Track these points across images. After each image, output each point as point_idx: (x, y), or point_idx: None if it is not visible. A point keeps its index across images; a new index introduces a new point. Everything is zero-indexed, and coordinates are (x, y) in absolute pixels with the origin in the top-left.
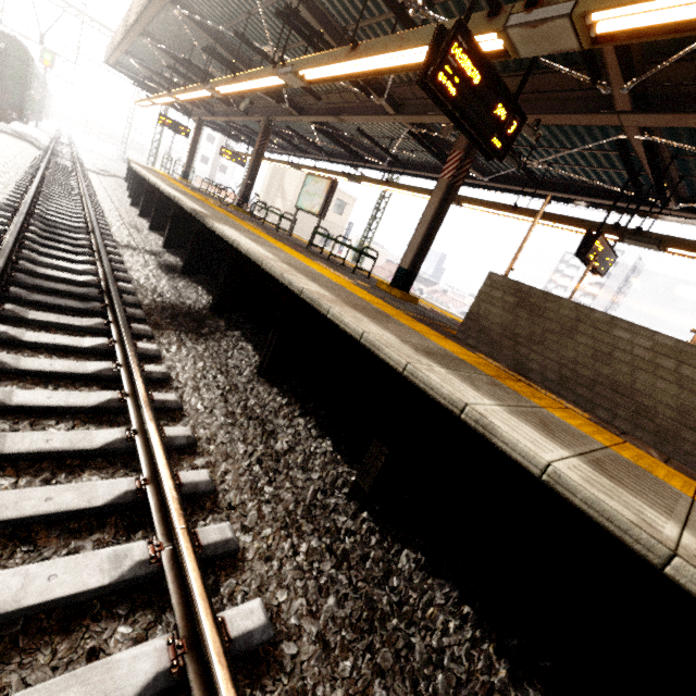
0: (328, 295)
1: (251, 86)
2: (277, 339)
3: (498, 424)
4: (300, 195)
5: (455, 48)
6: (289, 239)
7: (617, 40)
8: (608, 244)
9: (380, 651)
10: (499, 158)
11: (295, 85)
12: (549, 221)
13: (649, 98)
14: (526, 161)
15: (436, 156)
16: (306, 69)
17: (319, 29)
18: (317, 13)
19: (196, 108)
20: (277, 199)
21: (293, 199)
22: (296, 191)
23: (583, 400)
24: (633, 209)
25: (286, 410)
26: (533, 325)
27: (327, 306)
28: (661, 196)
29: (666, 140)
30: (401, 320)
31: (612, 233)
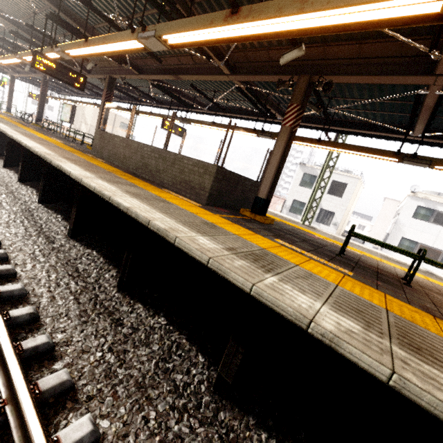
0: (18, 134)
1: (12, 61)
2: (6, 152)
3: (24, 142)
4: (61, 114)
5: (38, 58)
6: (58, 136)
7: (76, 58)
8: (174, 123)
9: (3, 191)
10: (82, 90)
11: (26, 62)
12: (161, 117)
13: (143, 70)
14: (149, 93)
15: (122, 93)
16: (22, 57)
17: (33, 39)
18: (30, 33)
19: (6, 69)
20: (82, 124)
21: (91, 123)
22: (92, 118)
23: (111, 161)
24: (200, 112)
25: (9, 172)
26: (103, 143)
27: (7, 132)
28: (187, 104)
29: (160, 84)
30: (57, 145)
31: (176, 119)
